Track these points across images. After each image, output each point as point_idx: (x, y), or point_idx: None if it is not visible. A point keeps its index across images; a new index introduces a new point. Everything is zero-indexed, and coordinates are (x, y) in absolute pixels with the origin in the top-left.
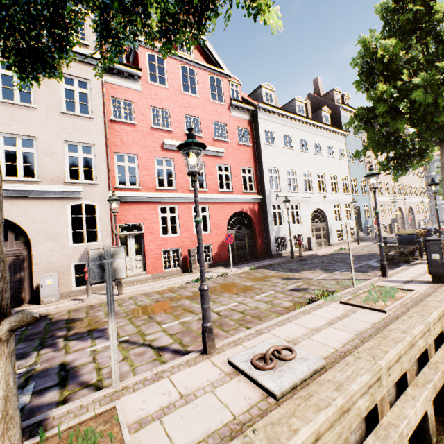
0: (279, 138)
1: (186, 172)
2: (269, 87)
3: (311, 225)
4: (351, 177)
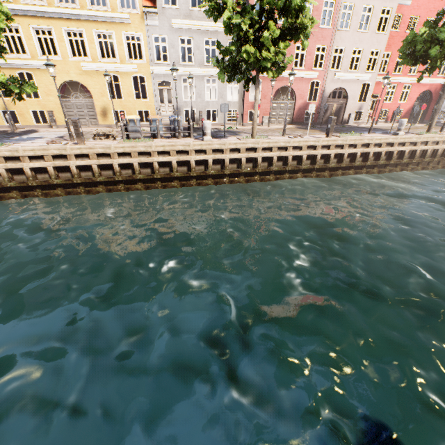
0: None
1: None
2: None
3: None
4: None
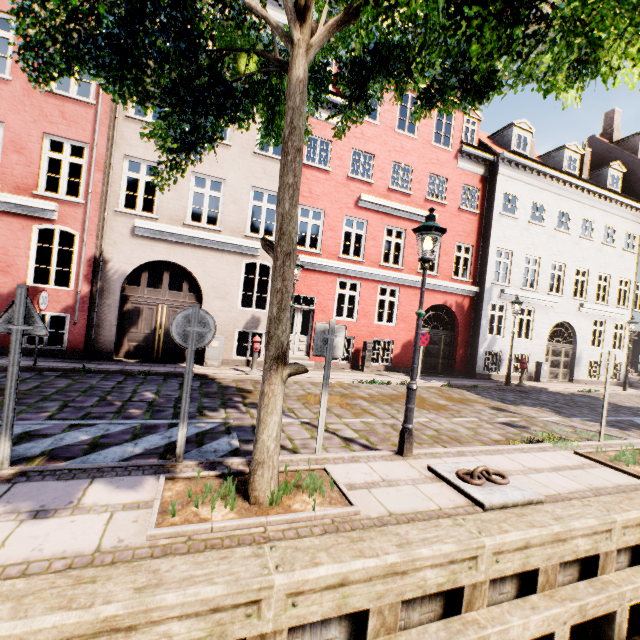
0: (525, 206)
1: (379, 240)
2: (526, 126)
3: (546, 344)
4: (637, 282)
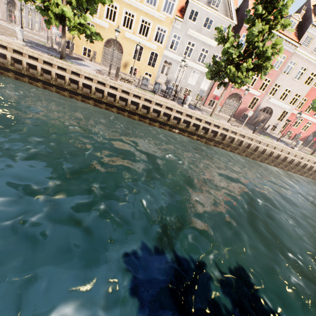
0: None
1: None
2: None
3: None
4: None
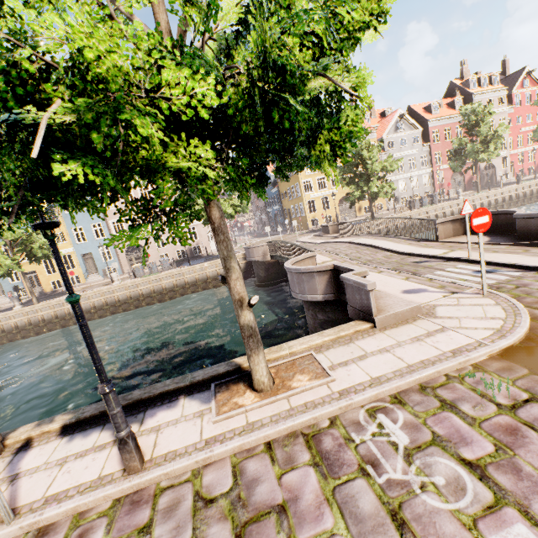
0: None
1: (525, 139)
2: None
3: None
4: None
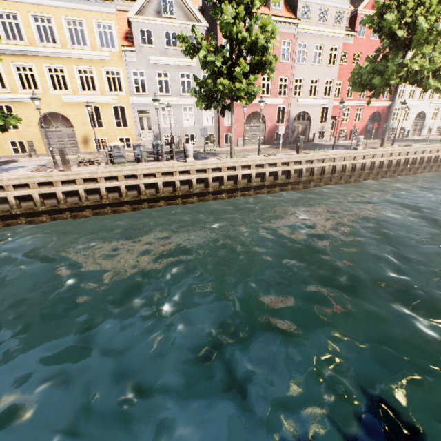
0: None
1: None
2: None
3: (413, 122)
4: None
